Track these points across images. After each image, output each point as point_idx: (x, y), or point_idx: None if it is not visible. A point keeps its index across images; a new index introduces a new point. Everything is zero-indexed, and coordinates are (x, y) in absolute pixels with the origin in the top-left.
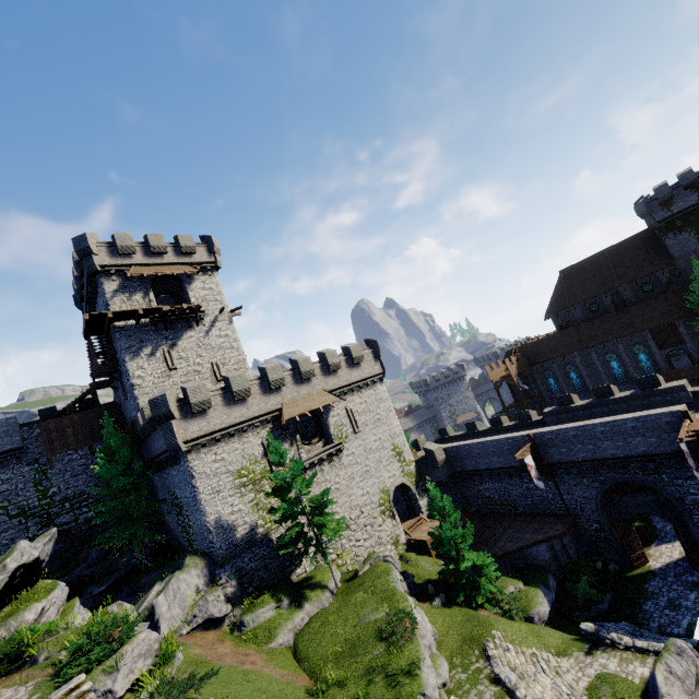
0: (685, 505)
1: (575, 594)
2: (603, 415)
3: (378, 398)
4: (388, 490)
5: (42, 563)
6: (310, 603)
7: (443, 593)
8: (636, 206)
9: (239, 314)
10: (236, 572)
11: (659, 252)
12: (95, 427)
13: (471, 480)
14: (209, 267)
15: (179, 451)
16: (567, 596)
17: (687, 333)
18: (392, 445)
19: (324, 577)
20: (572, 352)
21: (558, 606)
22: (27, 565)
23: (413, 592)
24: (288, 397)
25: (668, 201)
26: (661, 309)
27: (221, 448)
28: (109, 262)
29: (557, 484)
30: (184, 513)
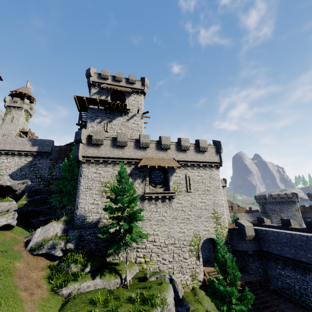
0: None
1: None
2: None
3: (211, 177)
4: (200, 238)
5: (15, 191)
6: (102, 279)
7: None
8: None
9: (149, 117)
10: (78, 236)
11: None
12: None
13: (274, 261)
14: (140, 91)
15: (78, 159)
16: None
17: None
18: (213, 210)
19: (125, 268)
20: None
21: None
22: (2, 186)
23: None
24: (149, 154)
25: None
26: None
27: (101, 167)
28: (96, 80)
29: None
30: None
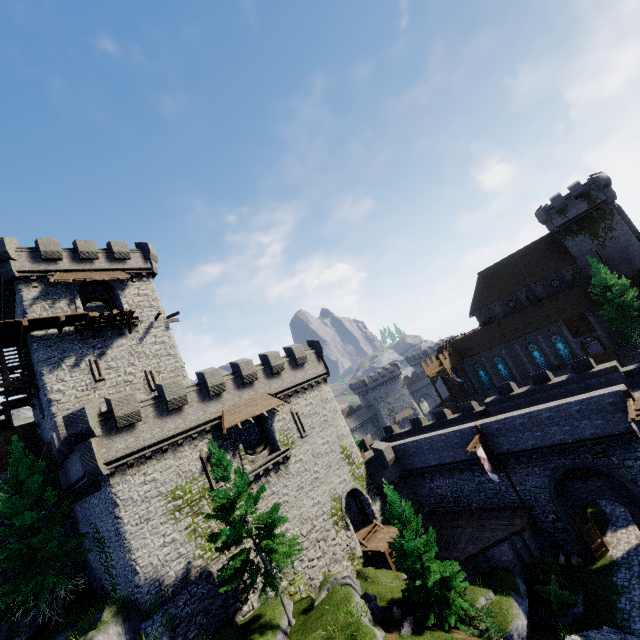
0: (638, 486)
1: (546, 598)
2: (543, 401)
3: (323, 398)
4: (339, 498)
5: None
6: None
7: (410, 615)
8: (537, 214)
9: (177, 320)
10: (167, 623)
11: (561, 253)
12: (5, 453)
13: (421, 477)
14: (144, 273)
15: (99, 475)
16: (538, 601)
17: (596, 322)
18: (340, 447)
19: (275, 613)
20: (498, 345)
21: (531, 614)
22: None
23: (377, 619)
24: (229, 403)
25: (564, 209)
26: (570, 302)
27: (151, 466)
28: (30, 268)
29: (509, 475)
30: (106, 550)
